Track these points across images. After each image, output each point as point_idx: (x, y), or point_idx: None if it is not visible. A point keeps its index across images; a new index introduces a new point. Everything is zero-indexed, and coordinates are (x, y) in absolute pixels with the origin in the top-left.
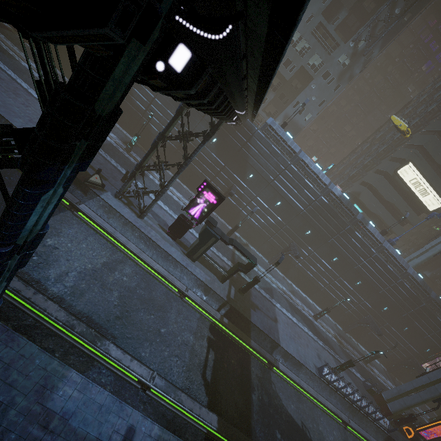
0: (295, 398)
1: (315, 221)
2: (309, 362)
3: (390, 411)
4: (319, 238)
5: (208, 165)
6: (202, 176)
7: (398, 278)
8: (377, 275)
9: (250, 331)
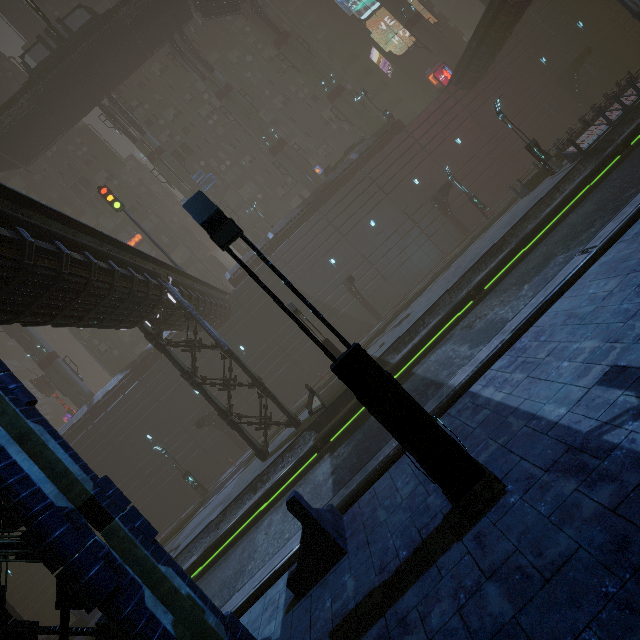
0: None
1: None
2: None
3: None
4: None
5: None
6: None
7: None
8: None
9: None
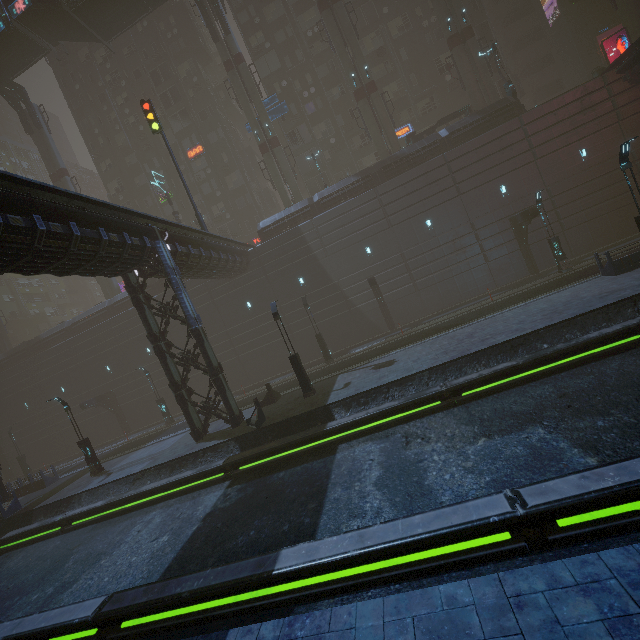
0: None
1: None
2: None
3: None
4: None
5: None
6: None
7: None
8: None
9: None
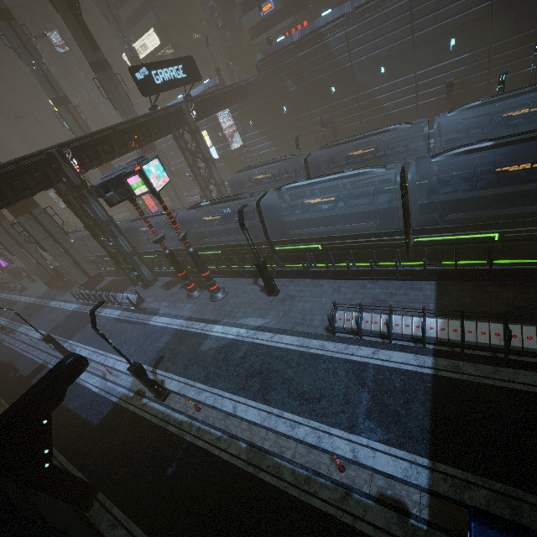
0: None
1: None
2: None
3: None
4: None
5: None
6: None
7: None
8: None
9: None
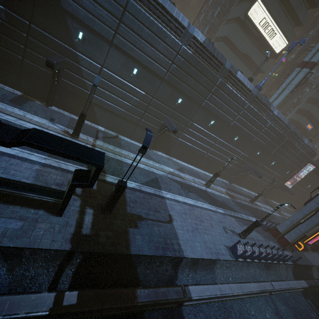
0: (222, 317)
1: (183, 84)
2: (220, 248)
3: (289, 241)
4: (192, 103)
5: (0, 29)
6: (2, 52)
7: (268, 122)
8: (251, 125)
9: (135, 267)
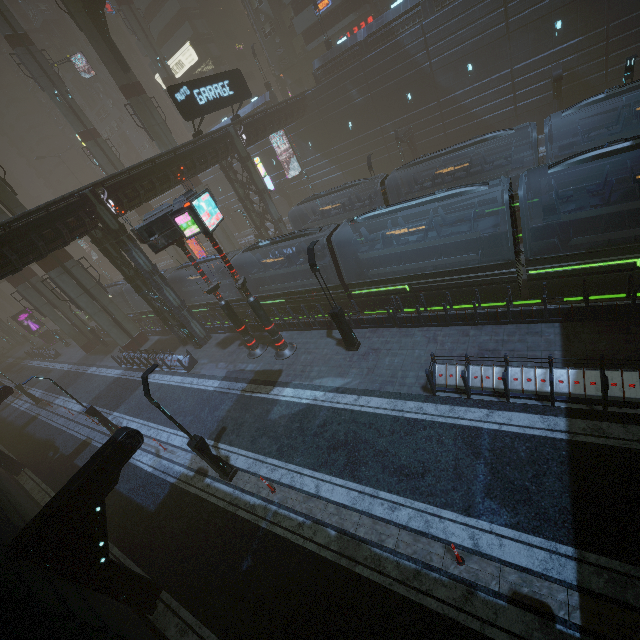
0: None
1: None
2: None
3: None
4: None
5: None
6: None
7: None
8: None
9: None
